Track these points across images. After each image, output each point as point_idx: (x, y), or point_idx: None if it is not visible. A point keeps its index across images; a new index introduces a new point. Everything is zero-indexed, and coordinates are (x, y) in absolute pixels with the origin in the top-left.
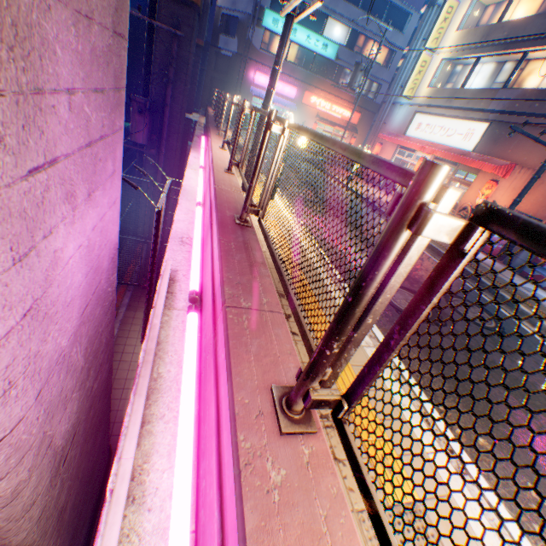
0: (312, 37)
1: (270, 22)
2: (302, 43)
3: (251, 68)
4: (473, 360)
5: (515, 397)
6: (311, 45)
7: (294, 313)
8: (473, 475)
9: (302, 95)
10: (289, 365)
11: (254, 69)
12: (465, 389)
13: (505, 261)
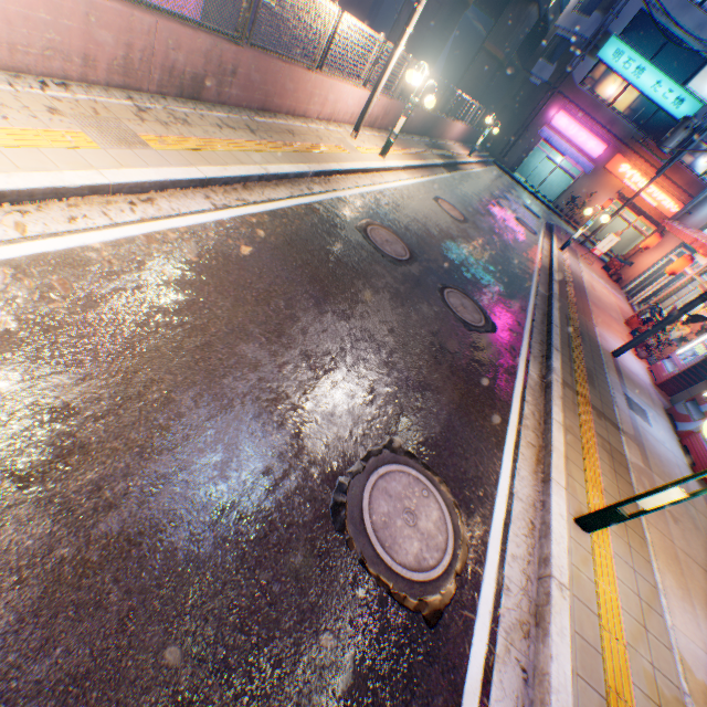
0: (664, 84)
1: (609, 53)
2: (644, 88)
3: (555, 104)
4: (368, 271)
5: (355, 288)
6: (657, 95)
7: (151, 8)
8: (219, 213)
9: (609, 158)
10: (119, 5)
11: (559, 107)
12: (313, 245)
13: (673, 398)
